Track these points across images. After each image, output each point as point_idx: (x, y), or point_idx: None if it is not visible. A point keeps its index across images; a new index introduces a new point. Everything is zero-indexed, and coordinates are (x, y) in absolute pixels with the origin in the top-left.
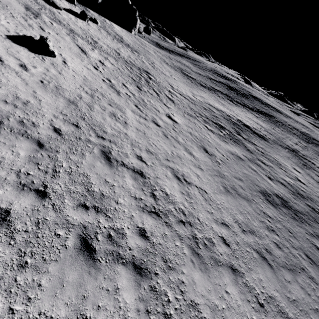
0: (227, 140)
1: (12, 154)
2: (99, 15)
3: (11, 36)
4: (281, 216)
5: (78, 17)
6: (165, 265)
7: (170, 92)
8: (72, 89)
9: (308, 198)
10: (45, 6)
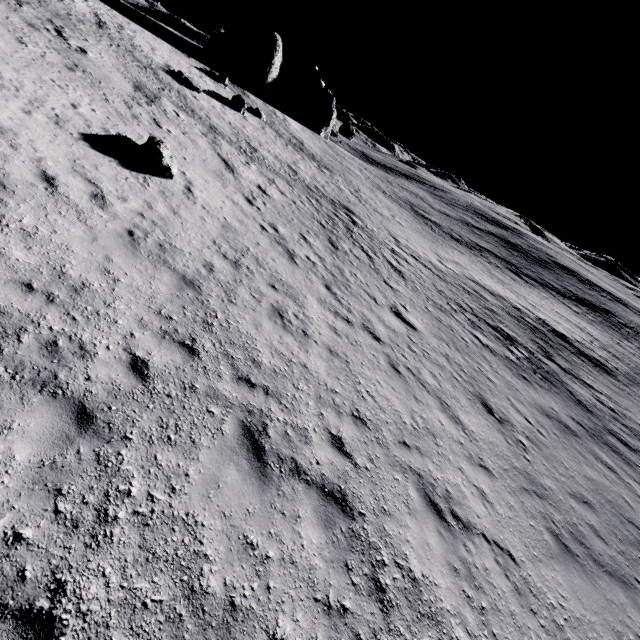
0: (528, 375)
1: None
2: (265, 104)
3: (91, 136)
4: None
5: (228, 106)
6: None
7: (395, 254)
8: (195, 249)
9: None
10: (171, 85)
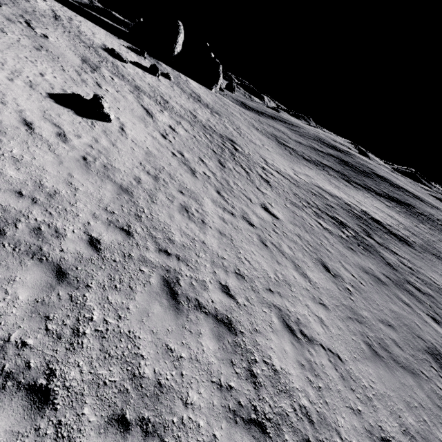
0: (354, 247)
1: (3, 300)
2: (173, 70)
3: (54, 94)
4: None
5: (147, 72)
6: None
7: (264, 170)
8: (128, 168)
9: None
10: (107, 58)
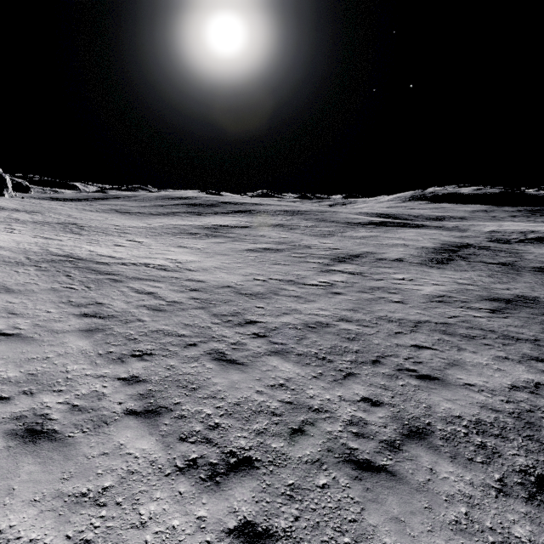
0: (205, 238)
1: (26, 270)
2: None
3: None
4: (264, 254)
5: None
6: (175, 278)
7: (118, 229)
8: (14, 246)
9: (290, 242)
10: None
